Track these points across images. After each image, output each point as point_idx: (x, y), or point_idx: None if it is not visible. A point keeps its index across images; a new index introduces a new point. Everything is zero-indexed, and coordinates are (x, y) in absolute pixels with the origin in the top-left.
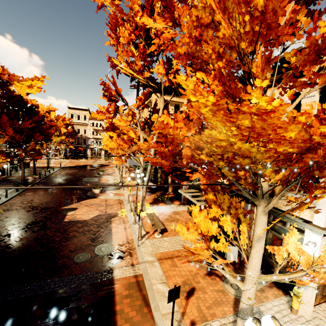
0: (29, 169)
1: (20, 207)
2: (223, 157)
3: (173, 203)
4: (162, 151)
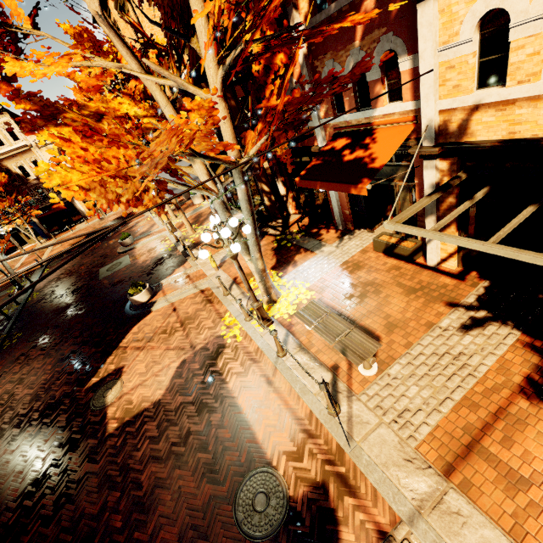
0: None
1: None
2: None
3: (323, 241)
4: None
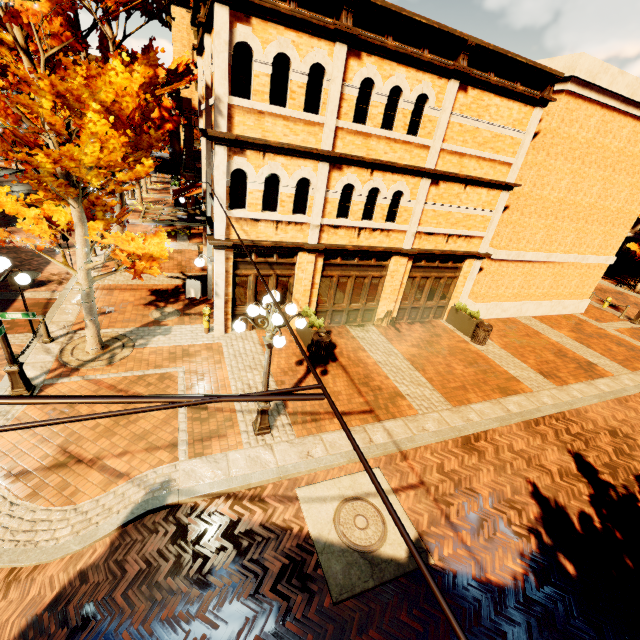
0: None
1: None
2: None
3: (190, 241)
4: None
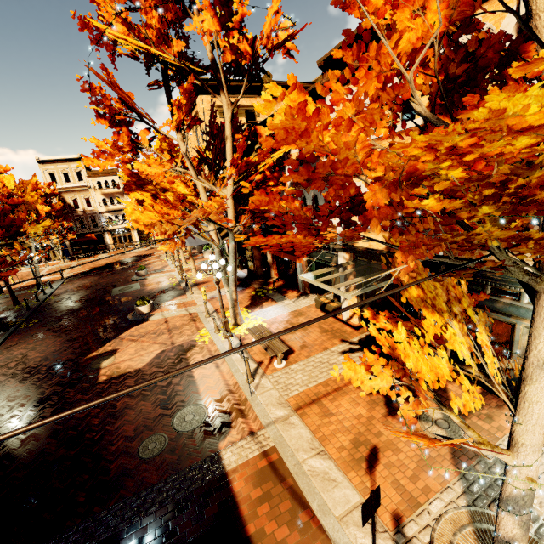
0: (4, 297)
1: (4, 377)
2: (504, 189)
3: (286, 297)
4: (284, 209)
